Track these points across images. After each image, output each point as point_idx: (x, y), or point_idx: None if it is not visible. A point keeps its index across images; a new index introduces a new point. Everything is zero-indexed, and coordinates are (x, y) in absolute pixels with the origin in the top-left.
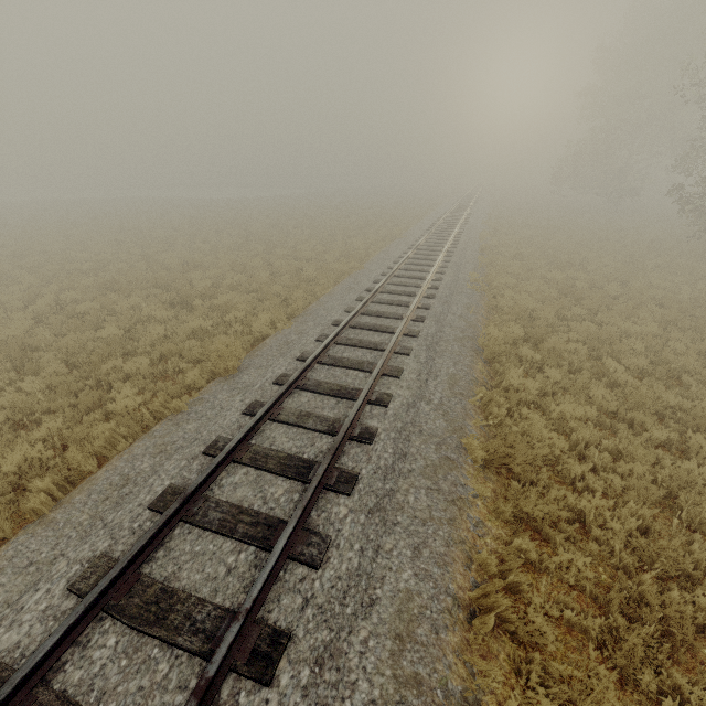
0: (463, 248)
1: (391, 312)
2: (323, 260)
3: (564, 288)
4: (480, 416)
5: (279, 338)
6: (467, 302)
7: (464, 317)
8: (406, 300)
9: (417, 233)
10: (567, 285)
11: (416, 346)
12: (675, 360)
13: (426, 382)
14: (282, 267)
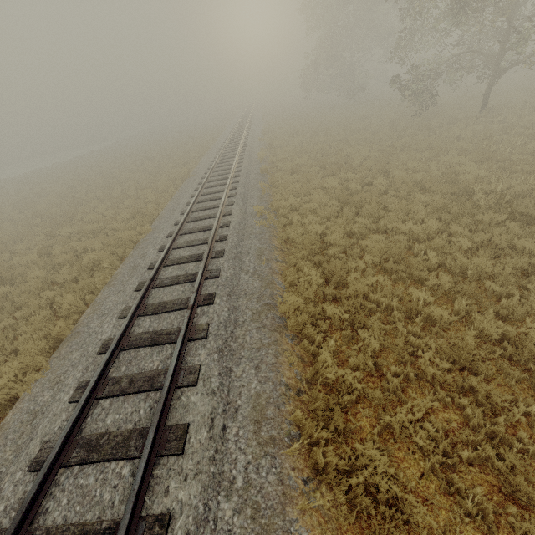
0: (246, 174)
1: (174, 300)
2: (113, 229)
3: (342, 197)
4: (304, 500)
5: (24, 406)
6: (258, 248)
7: (258, 272)
8: (193, 270)
9: (204, 167)
10: (343, 192)
11: (205, 359)
12: (470, 263)
13: (223, 433)
14: (59, 258)
